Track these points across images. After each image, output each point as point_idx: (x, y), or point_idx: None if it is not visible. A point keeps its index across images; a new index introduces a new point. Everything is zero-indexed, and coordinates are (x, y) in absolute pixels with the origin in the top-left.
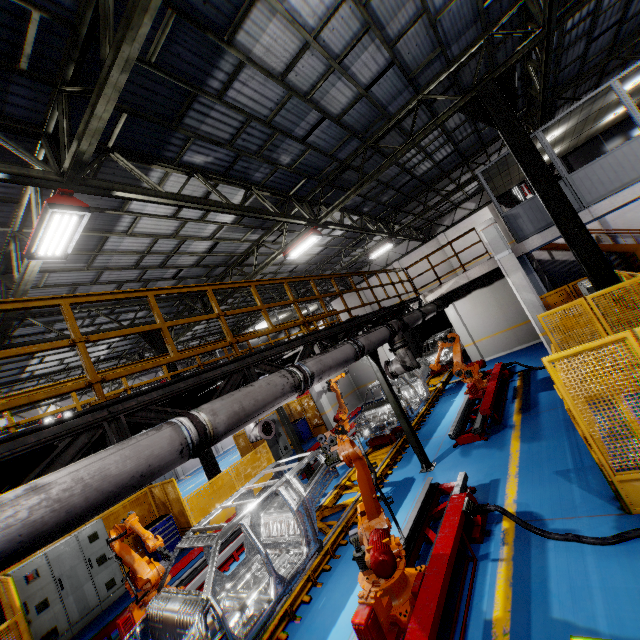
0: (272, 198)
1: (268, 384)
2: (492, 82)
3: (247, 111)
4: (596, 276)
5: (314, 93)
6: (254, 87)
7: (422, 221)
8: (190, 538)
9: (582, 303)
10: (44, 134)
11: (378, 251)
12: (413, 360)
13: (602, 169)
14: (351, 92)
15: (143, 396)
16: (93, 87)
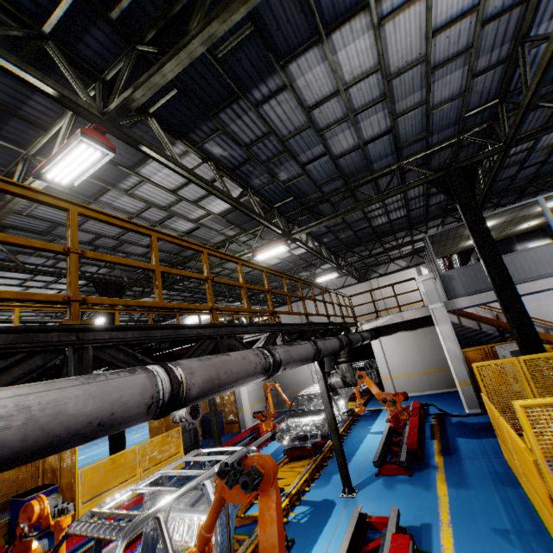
0: (259, 204)
1: (243, 358)
2: (459, 168)
3: (271, 126)
4: (525, 342)
5: (327, 131)
6: (285, 109)
7: (362, 264)
8: (88, 522)
9: (514, 362)
10: (101, 78)
11: (325, 277)
12: (353, 377)
13: (524, 259)
14: (353, 141)
15: (118, 332)
16: (161, 58)
